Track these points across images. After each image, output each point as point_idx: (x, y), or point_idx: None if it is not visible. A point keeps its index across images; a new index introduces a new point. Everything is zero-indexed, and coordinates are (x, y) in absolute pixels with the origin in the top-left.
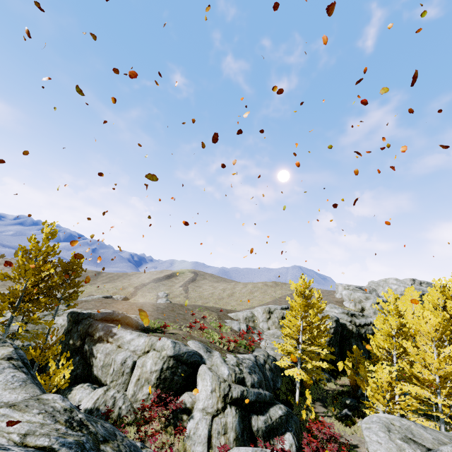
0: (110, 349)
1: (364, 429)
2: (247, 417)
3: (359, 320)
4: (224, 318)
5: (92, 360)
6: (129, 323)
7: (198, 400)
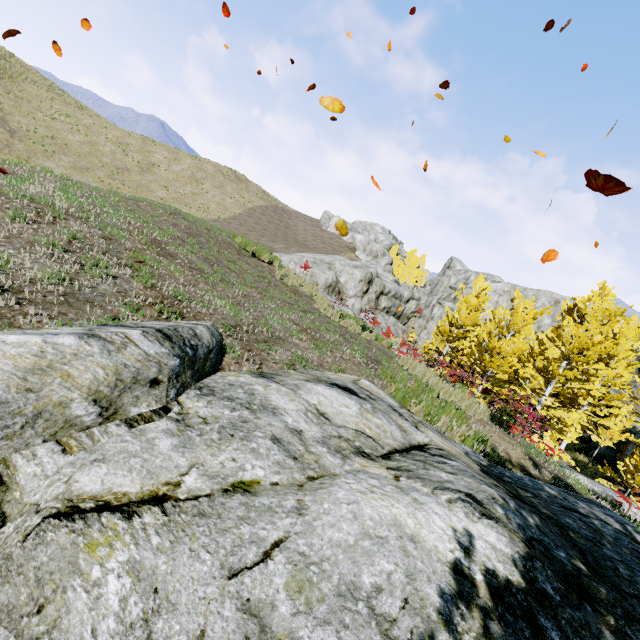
0: None
1: None
2: None
3: None
4: None
5: None
6: None
7: None
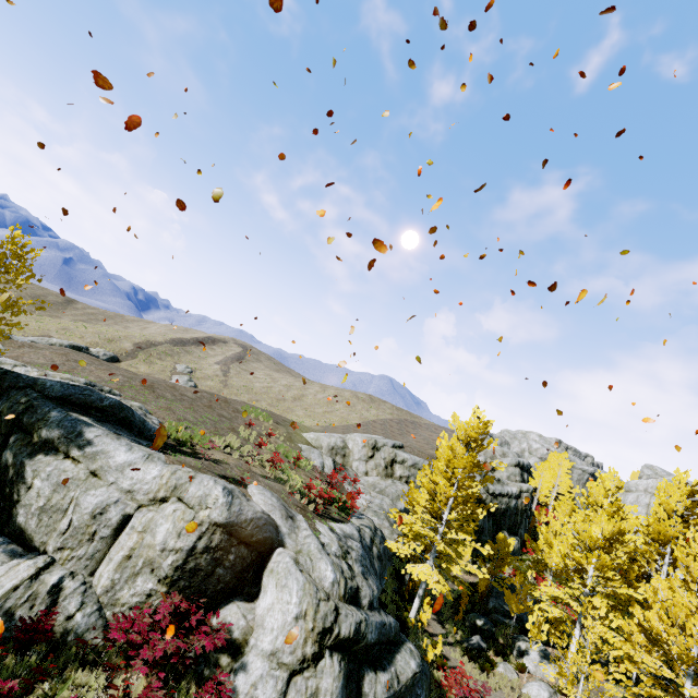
0: (70, 474)
1: None
2: (356, 675)
3: (494, 486)
4: (298, 440)
5: (17, 490)
6: (125, 421)
7: (260, 626)
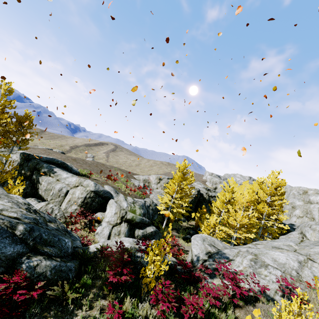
0: (51, 180)
1: (192, 239)
2: (133, 229)
3: (212, 193)
4: (130, 177)
5: (38, 185)
6: (66, 168)
7: (106, 217)
